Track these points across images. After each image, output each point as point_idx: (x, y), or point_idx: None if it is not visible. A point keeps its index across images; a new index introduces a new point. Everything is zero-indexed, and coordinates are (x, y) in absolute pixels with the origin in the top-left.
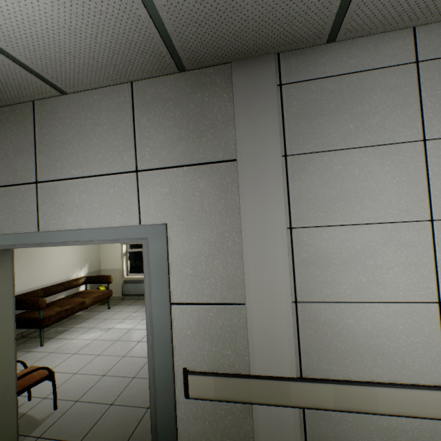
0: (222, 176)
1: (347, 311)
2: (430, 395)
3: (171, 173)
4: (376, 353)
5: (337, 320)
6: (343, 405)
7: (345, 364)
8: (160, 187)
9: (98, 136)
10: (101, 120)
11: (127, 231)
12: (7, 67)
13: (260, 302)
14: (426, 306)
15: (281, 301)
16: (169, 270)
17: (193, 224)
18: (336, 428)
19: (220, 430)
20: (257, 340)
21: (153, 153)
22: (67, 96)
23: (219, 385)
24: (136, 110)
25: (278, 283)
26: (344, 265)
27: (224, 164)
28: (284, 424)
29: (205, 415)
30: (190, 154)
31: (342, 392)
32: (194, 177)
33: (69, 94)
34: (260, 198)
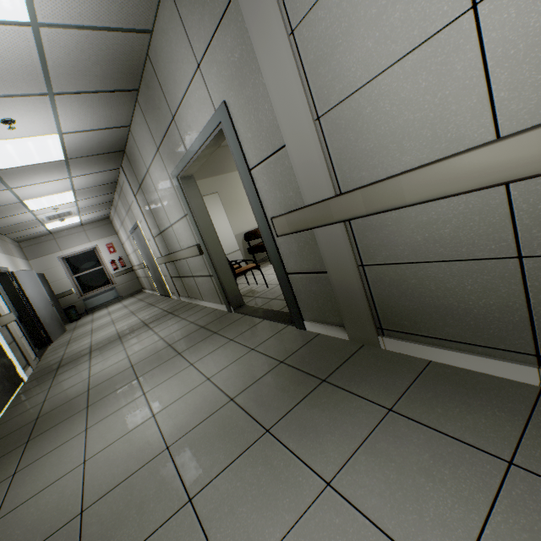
0: (235, 19)
1: (362, 101)
2: (462, 162)
3: (212, 50)
4: (401, 137)
5: (356, 118)
6: (373, 208)
7: (373, 165)
8: (212, 69)
9: (175, 53)
10: (171, 37)
11: (212, 123)
12: (116, 39)
13: (292, 135)
14: (454, 29)
15: (305, 124)
16: (241, 142)
17: (237, 90)
18: (380, 236)
19: (305, 258)
20: (300, 174)
21: (198, 39)
22: (154, 33)
23: (289, 221)
24: (178, 5)
25: (298, 106)
26: (346, 40)
27: (232, 3)
28: (337, 242)
29: (294, 250)
30: (213, 17)
31: (369, 195)
32: (223, 39)
33: (153, 30)
34: (260, 19)
